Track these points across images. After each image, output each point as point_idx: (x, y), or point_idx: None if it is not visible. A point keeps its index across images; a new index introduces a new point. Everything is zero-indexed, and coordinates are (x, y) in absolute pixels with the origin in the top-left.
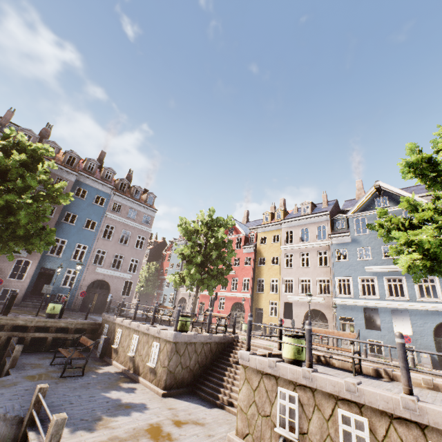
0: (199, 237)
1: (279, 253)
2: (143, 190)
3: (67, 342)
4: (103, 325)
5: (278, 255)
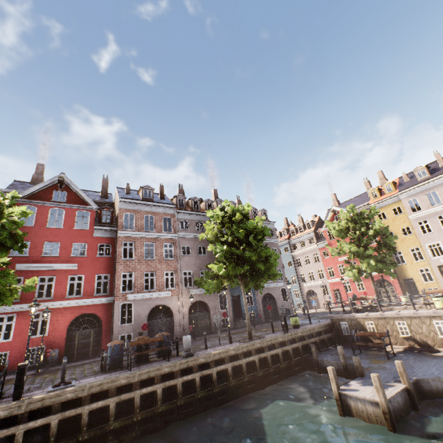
0: (348, 233)
1: (408, 223)
2: (257, 209)
3: (326, 342)
4: (337, 323)
5: (408, 225)
